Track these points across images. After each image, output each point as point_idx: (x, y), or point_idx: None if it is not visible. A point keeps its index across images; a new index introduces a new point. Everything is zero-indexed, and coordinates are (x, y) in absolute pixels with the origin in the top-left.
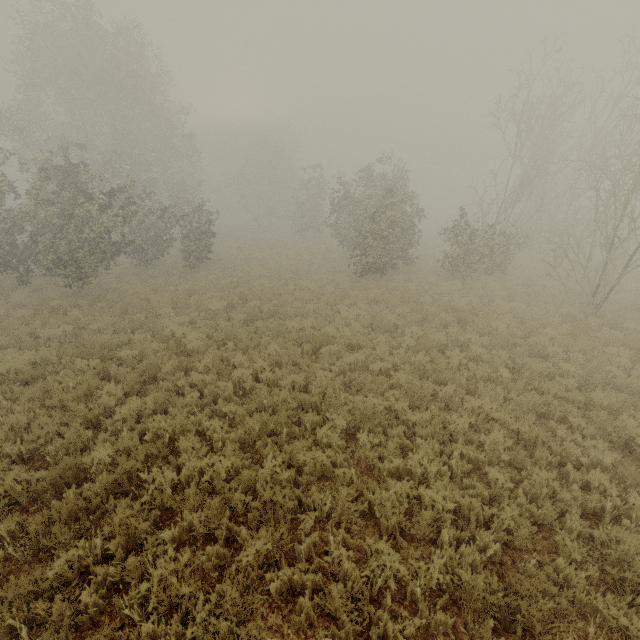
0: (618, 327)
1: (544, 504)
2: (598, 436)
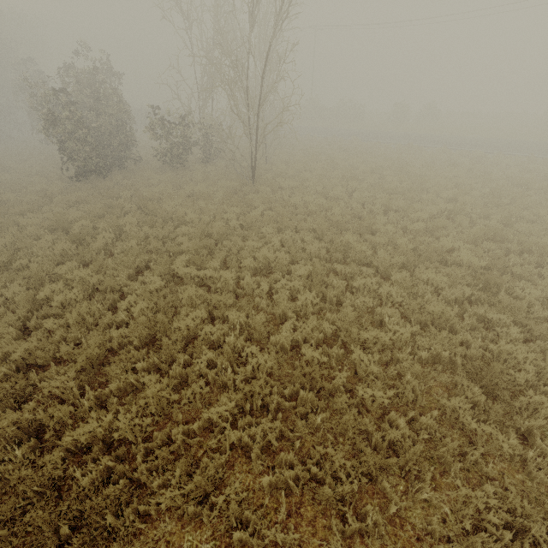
0: (260, 191)
1: (72, 331)
2: (162, 273)
